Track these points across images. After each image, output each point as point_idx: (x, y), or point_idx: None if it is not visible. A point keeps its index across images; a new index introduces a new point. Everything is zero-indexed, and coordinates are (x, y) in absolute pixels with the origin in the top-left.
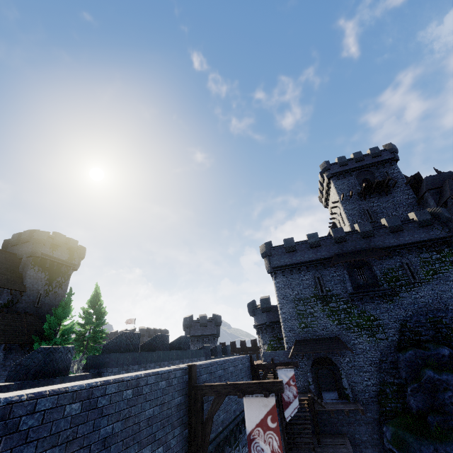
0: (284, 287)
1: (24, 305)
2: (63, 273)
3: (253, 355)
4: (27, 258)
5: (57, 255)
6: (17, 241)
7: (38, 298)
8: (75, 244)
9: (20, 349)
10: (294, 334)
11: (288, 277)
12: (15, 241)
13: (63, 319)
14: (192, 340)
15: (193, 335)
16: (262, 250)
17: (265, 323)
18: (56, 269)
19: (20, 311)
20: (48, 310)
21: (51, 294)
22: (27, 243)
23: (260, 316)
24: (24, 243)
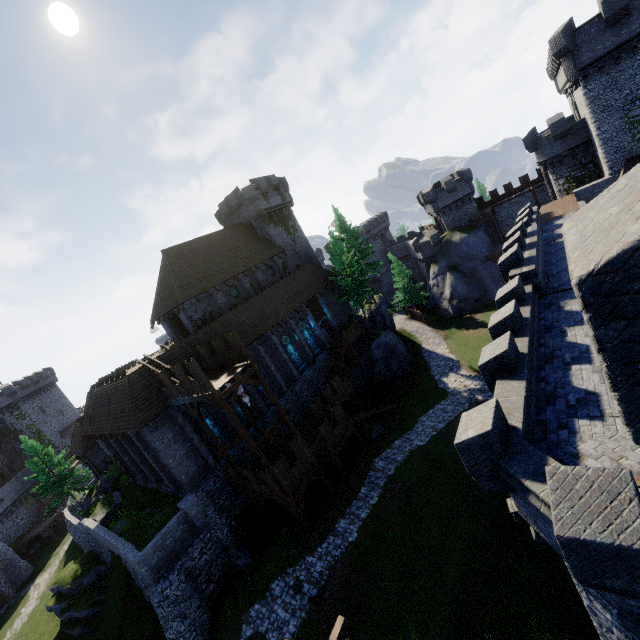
0: (604, 92)
1: (291, 261)
2: (288, 217)
3: (526, 195)
4: (256, 222)
5: (273, 202)
6: (229, 210)
7: (293, 250)
8: (275, 180)
9: (324, 291)
10: (623, 153)
11: (611, 72)
12: (228, 212)
13: (340, 256)
14: (443, 212)
15: (444, 207)
16: (557, 46)
17: (560, 154)
18: (282, 216)
19: (293, 266)
20: (305, 255)
21: (297, 241)
22: (243, 208)
23: (549, 147)
24: (239, 209)
